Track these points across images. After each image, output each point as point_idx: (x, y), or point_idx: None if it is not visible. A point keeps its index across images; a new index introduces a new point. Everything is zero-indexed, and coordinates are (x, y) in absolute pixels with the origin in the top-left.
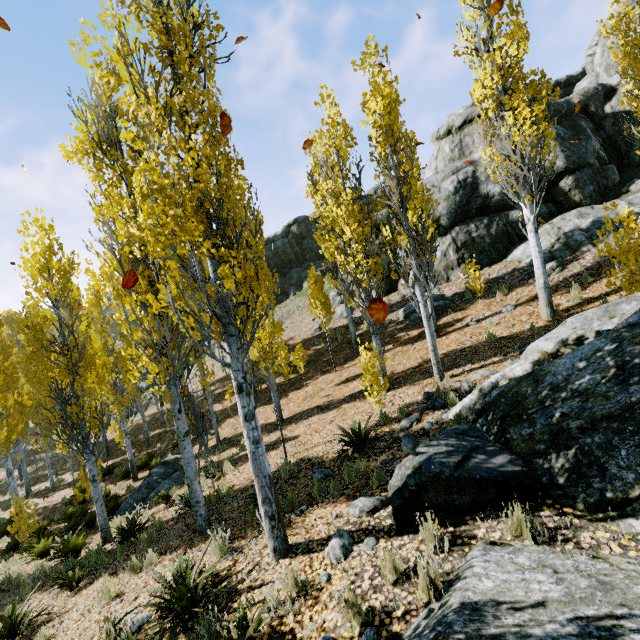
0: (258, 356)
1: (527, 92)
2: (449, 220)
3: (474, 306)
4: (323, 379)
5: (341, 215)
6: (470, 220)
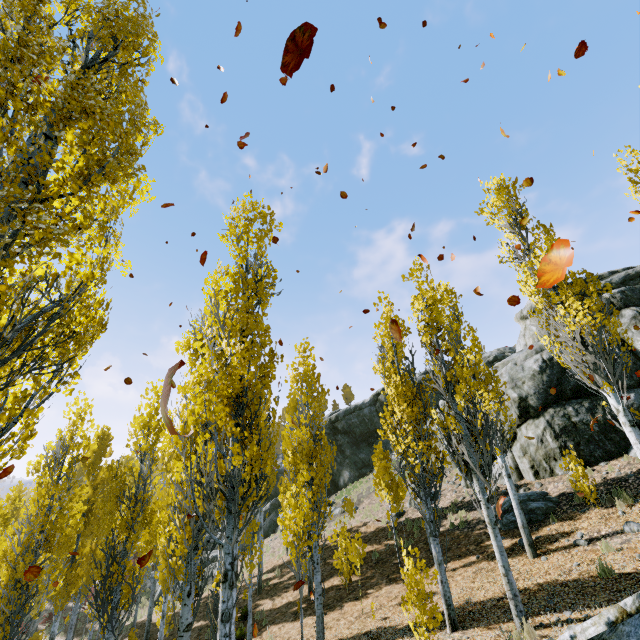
0: (291, 541)
1: (574, 288)
2: (539, 400)
3: (586, 516)
4: (387, 591)
5: (392, 394)
6: (566, 402)
